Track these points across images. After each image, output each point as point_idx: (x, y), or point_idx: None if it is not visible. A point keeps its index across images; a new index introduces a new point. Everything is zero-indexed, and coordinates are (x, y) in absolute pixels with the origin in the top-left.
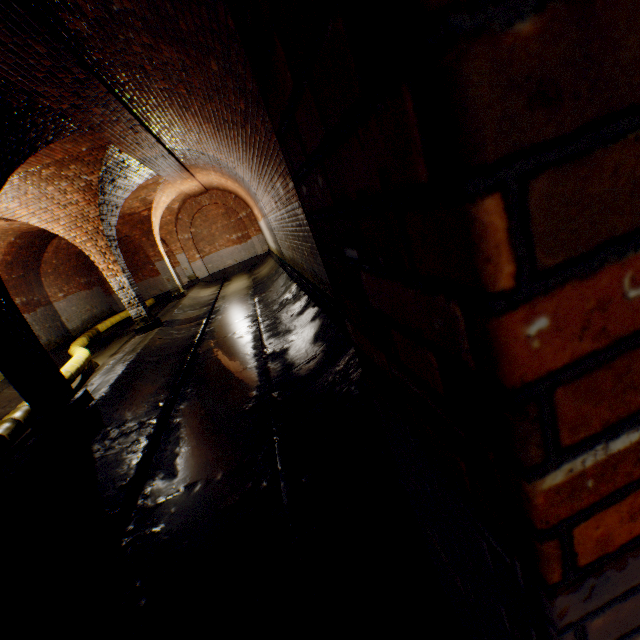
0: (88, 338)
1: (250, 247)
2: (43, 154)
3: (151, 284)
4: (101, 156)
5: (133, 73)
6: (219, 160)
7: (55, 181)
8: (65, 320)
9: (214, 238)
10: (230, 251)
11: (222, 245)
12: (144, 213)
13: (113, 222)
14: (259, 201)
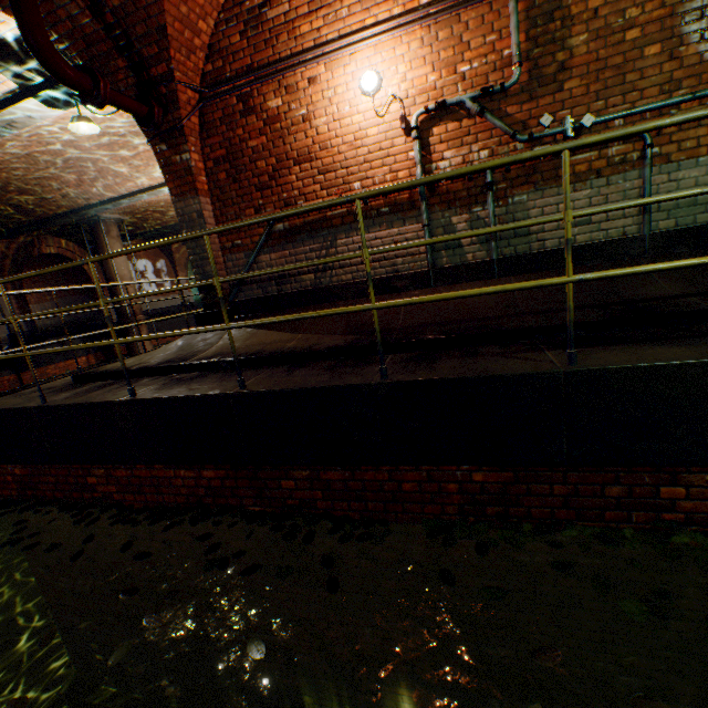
0: None
1: None
2: None
3: None
4: None
5: None
6: None
7: None
8: None
9: None
10: None
11: None
12: None
13: None
14: None
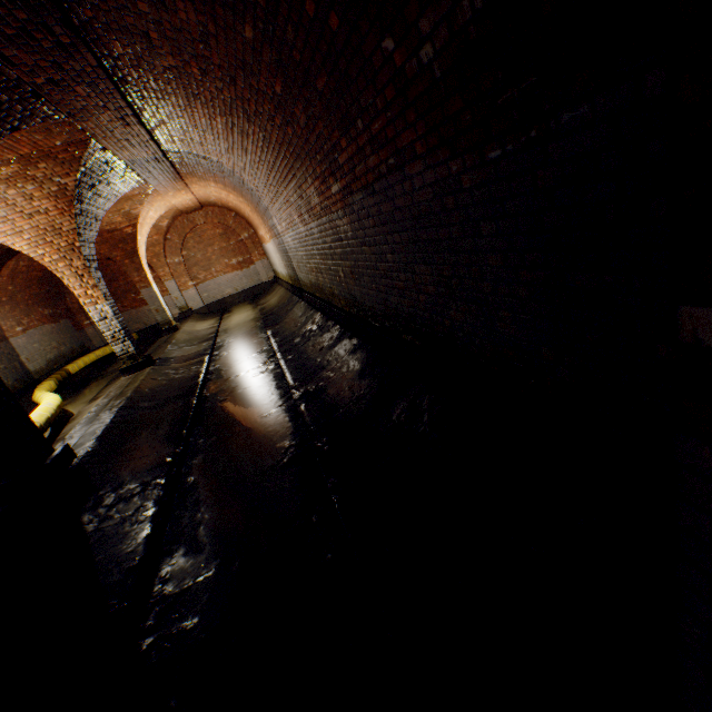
0: (56, 381)
1: (253, 274)
2: (4, 146)
3: (133, 316)
4: (80, 153)
5: (132, 42)
6: (224, 167)
7: (18, 183)
8: (25, 360)
9: (210, 263)
10: (229, 278)
11: (220, 271)
12: (127, 230)
13: (92, 238)
14: (271, 217)
